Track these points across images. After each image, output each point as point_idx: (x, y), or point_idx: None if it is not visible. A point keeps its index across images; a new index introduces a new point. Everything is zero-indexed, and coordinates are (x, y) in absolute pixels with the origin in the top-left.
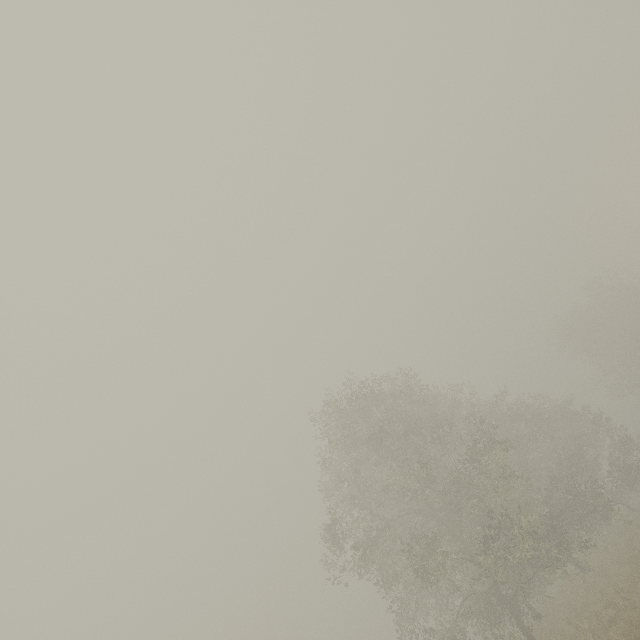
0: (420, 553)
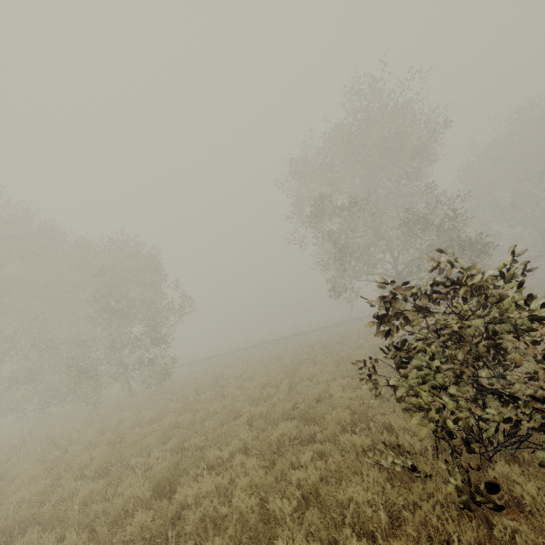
0: None
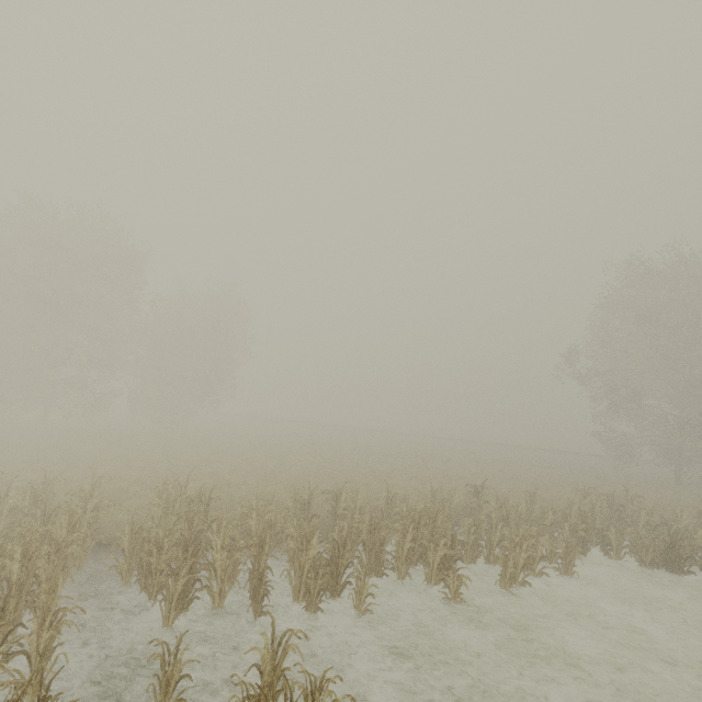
0: (625, 398)
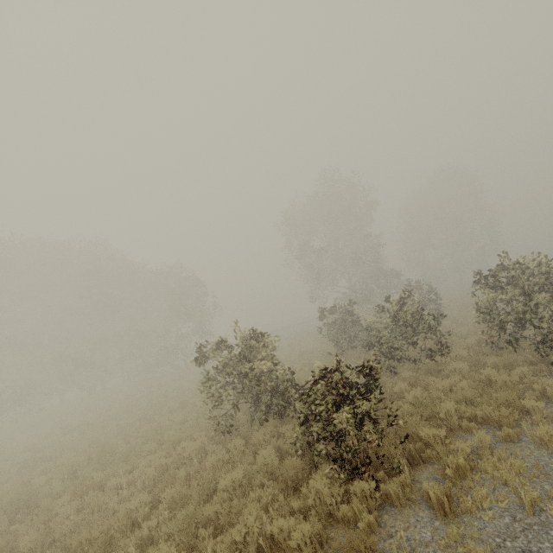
0: None
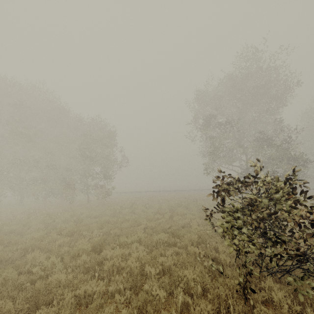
0: None
